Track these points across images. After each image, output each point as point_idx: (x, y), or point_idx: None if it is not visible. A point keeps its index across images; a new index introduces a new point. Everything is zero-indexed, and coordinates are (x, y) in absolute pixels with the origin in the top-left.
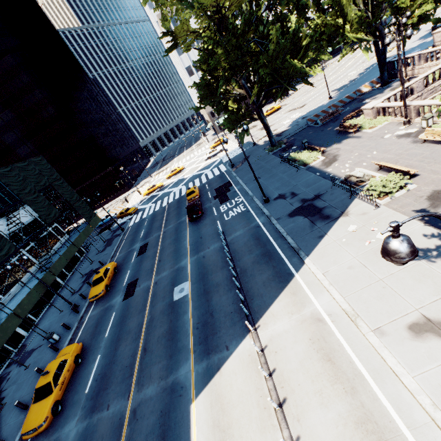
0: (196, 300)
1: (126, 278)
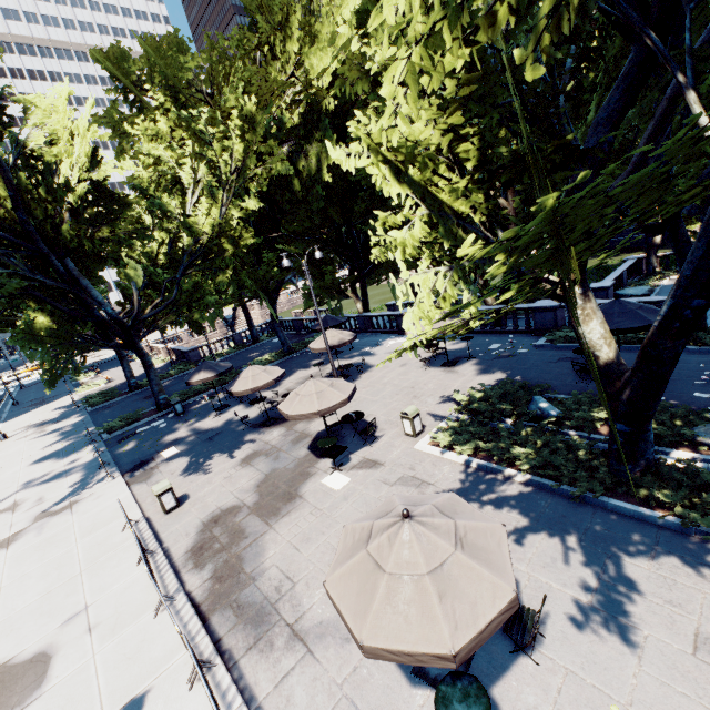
0: None
1: None
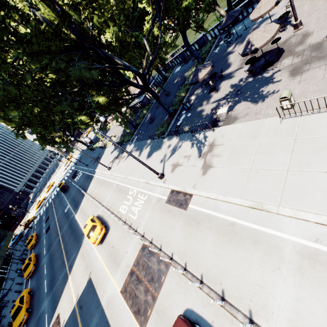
0: (72, 204)
1: (44, 231)
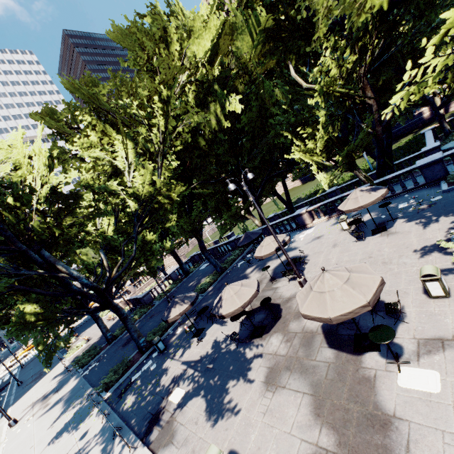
0: None
1: None
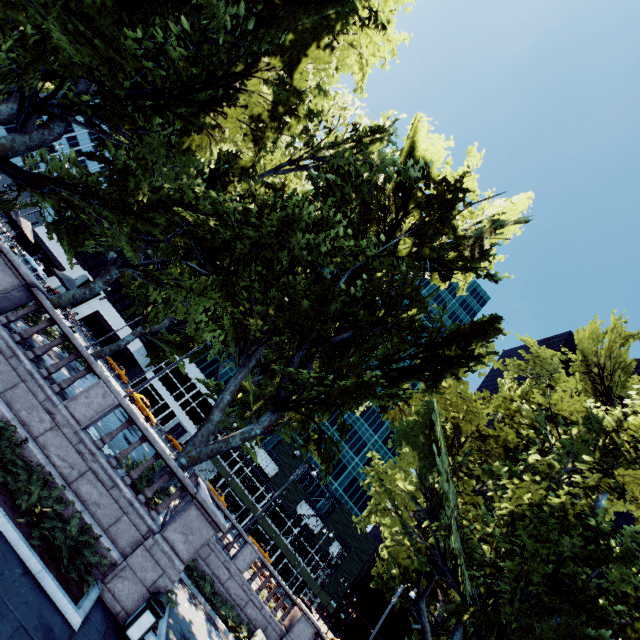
0: None
1: None
